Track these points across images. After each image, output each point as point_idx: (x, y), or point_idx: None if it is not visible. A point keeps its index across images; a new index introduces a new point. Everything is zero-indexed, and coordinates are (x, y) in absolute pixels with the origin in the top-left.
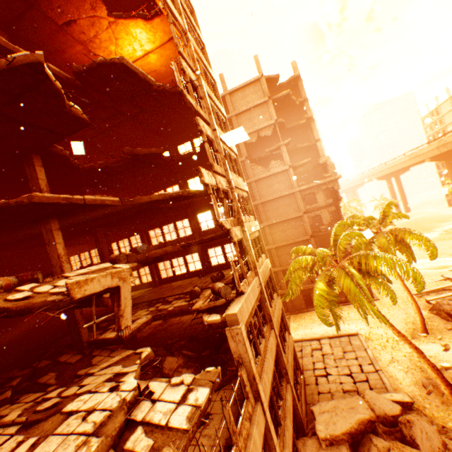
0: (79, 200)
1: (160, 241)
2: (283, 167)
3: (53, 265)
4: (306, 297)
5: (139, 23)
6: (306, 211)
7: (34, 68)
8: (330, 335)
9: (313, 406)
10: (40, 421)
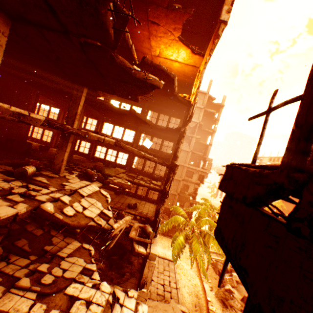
0: (102, 139)
1: (106, 161)
2: (187, 148)
3: (54, 163)
4: None
5: (188, 50)
6: (183, 179)
7: (153, 86)
8: (160, 255)
9: None
10: (49, 295)
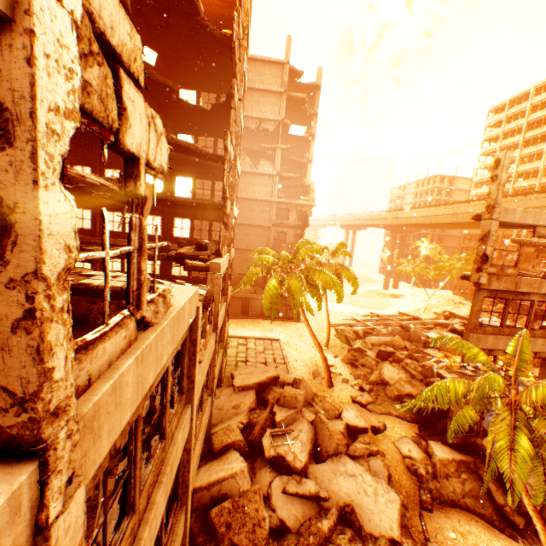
0: None
1: None
2: (272, 171)
3: None
4: (243, 307)
5: None
6: (275, 224)
7: None
8: (257, 336)
9: (235, 371)
10: None
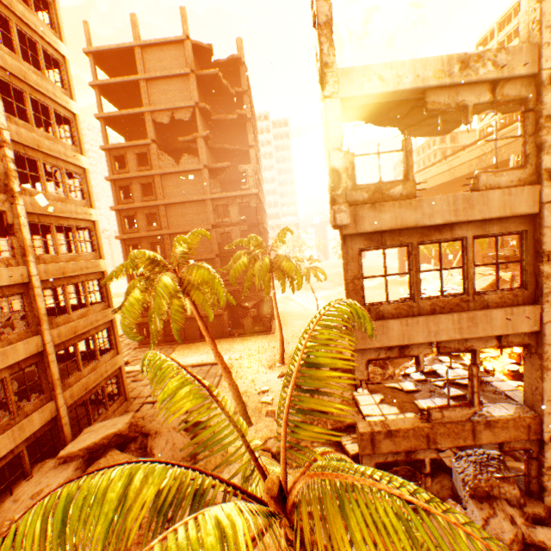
0: None
1: None
2: (198, 165)
3: None
4: None
5: None
6: (216, 225)
7: None
8: (195, 363)
9: (88, 427)
10: None
